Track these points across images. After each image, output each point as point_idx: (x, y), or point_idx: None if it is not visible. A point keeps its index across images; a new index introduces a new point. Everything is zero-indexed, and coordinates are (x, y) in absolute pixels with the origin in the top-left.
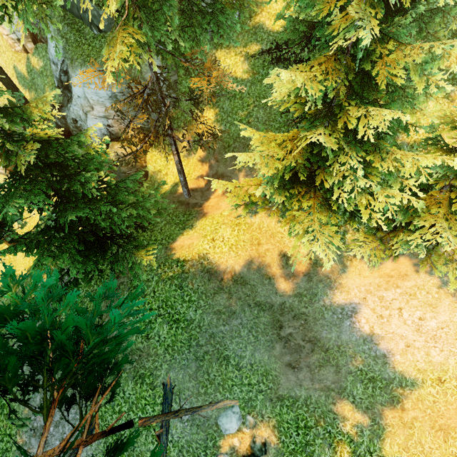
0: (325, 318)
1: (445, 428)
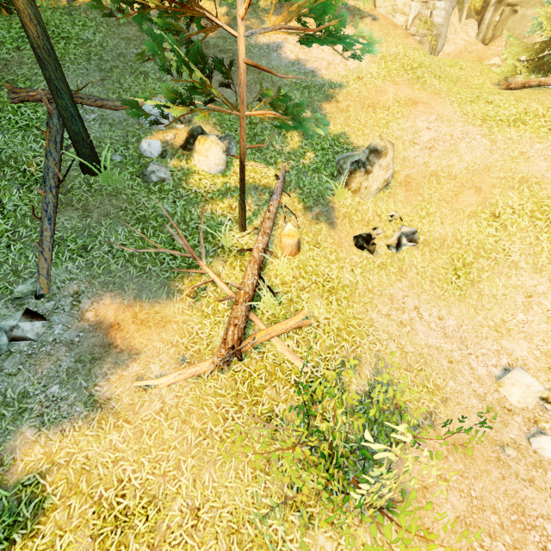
0: (253, 52)
1: (372, 105)
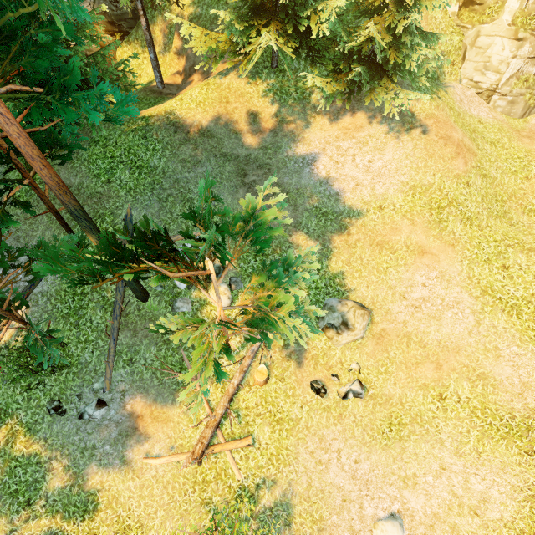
0: (287, 167)
1: (381, 243)
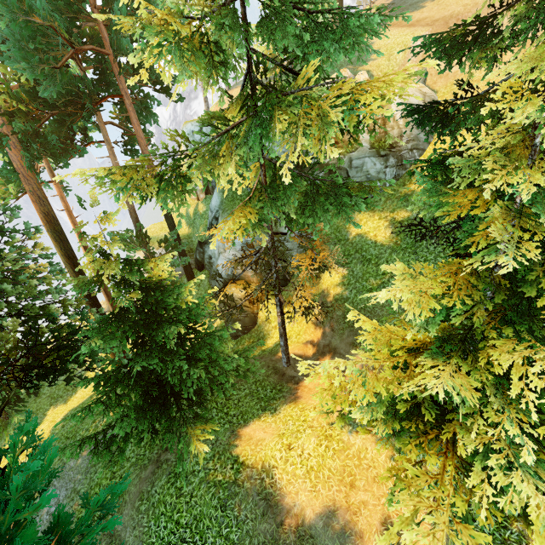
0: None
1: None
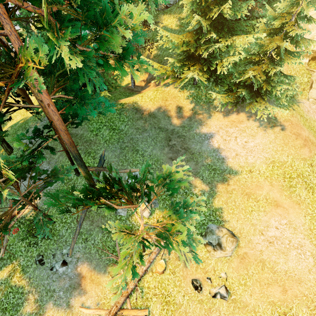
0: (195, 138)
1: (249, 194)
